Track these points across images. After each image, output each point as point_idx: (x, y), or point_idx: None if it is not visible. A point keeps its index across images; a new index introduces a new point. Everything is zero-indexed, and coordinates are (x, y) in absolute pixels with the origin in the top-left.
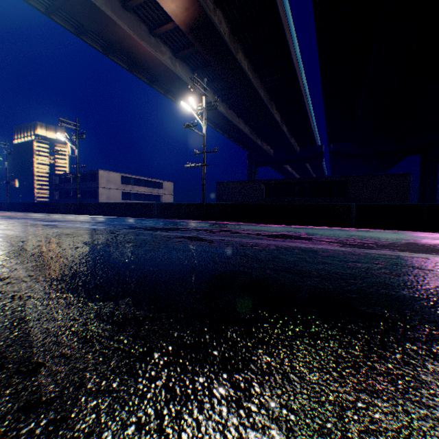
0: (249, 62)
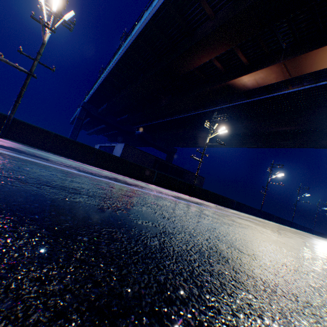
0: None
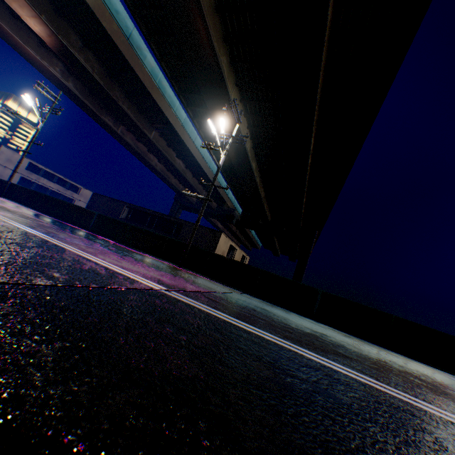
0: (134, 104)
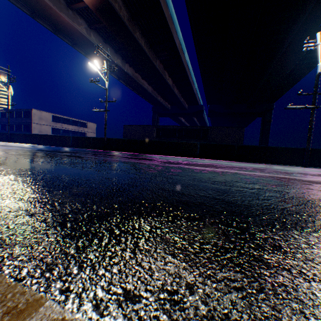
0: (146, 40)
